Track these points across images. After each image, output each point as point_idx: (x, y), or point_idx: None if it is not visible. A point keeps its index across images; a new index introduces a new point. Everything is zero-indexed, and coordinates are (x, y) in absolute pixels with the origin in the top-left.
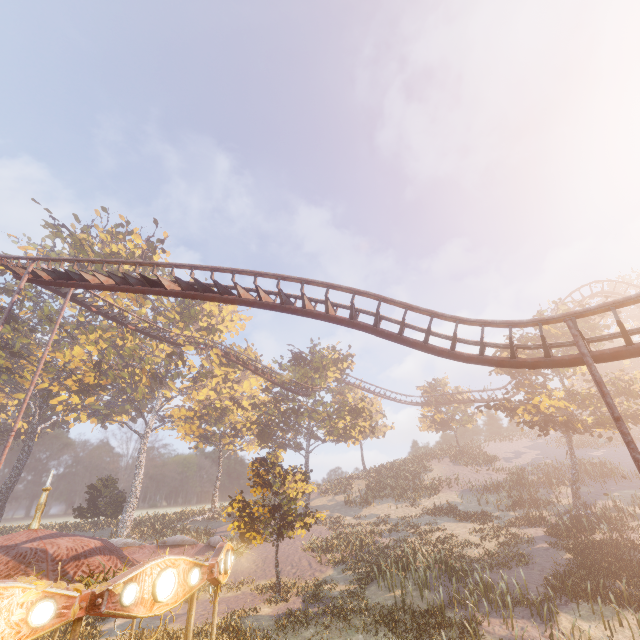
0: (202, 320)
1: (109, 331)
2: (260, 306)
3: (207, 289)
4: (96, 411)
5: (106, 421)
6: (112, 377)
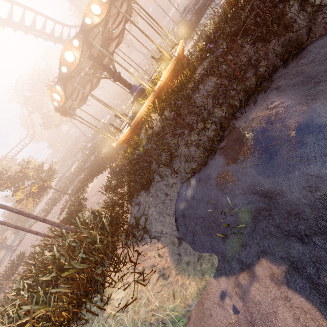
0: None
1: None
2: None
3: None
4: None
5: None
6: None
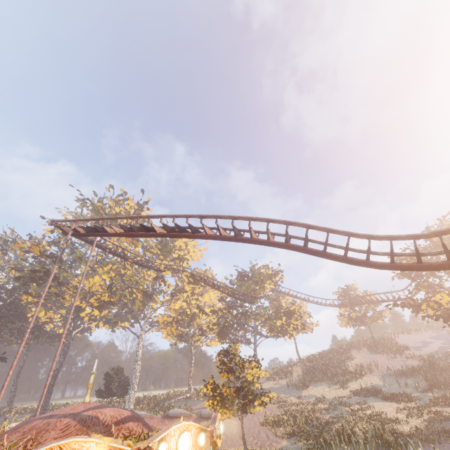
0: (175, 253)
1: (116, 264)
2: (220, 239)
3: (183, 230)
4: (109, 320)
5: (115, 327)
6: (119, 295)
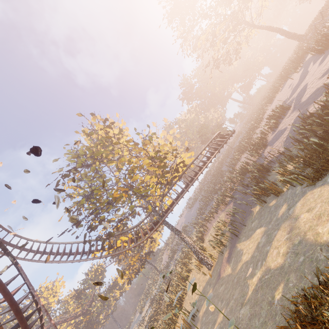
0: None
1: None
2: None
3: None
4: None
5: None
6: None
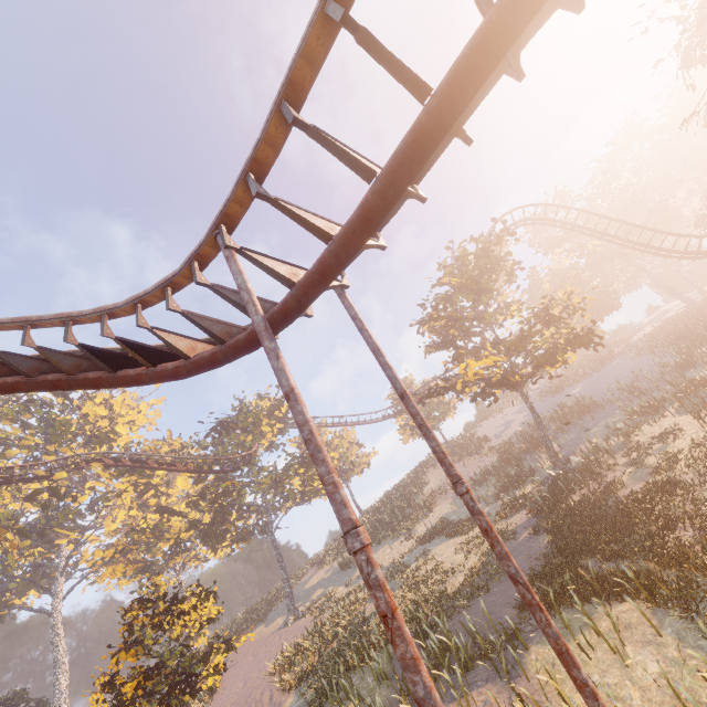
0: (85, 429)
1: None
2: None
3: None
4: None
5: None
6: None
